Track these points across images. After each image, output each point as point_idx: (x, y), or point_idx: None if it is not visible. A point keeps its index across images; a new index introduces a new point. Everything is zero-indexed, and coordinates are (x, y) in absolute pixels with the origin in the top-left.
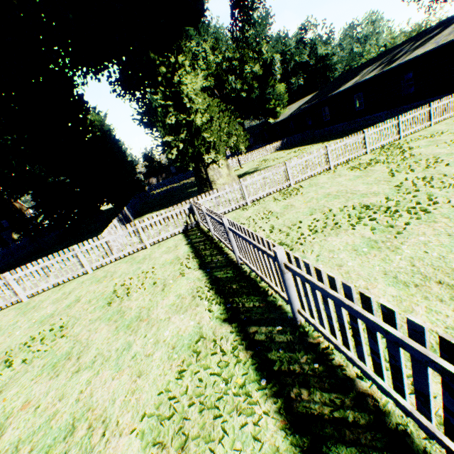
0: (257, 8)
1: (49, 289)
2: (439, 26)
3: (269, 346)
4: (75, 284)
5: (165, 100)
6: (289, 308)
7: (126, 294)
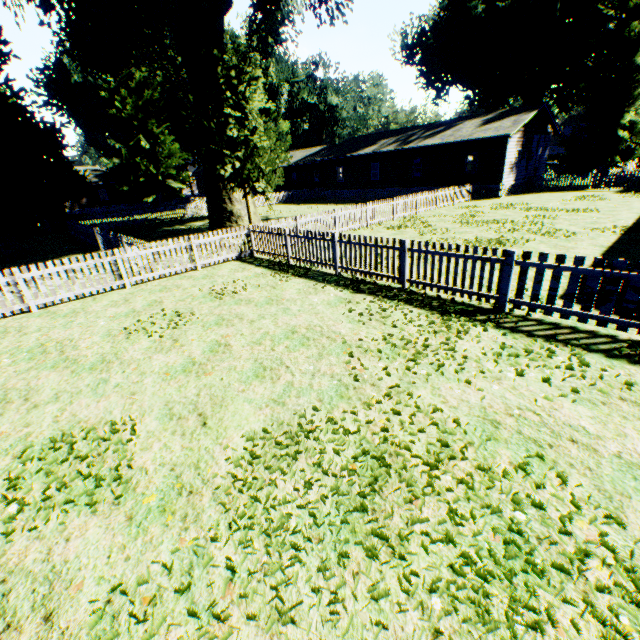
0: (286, 25)
1: (67, 302)
2: (443, 125)
3: (396, 295)
4: (118, 295)
5: (226, 108)
6: (394, 286)
7: (231, 293)
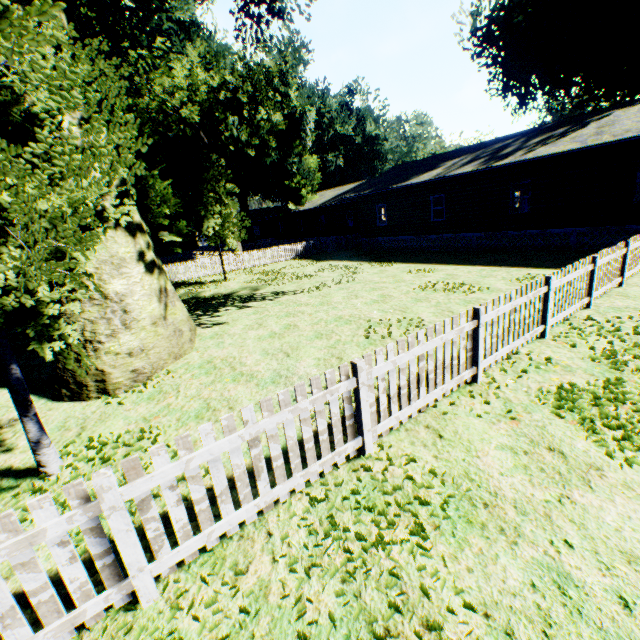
0: None
1: None
2: (562, 125)
3: None
4: None
5: None
6: None
7: None
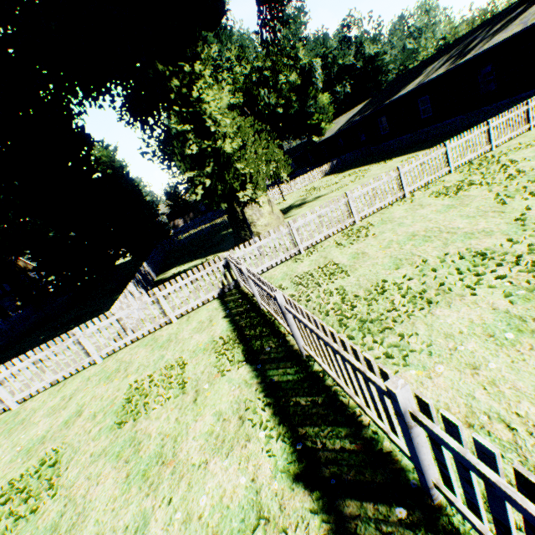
0: (289, 1)
1: (46, 389)
2: (522, 3)
3: None
4: (79, 381)
5: (182, 124)
6: (406, 461)
7: (144, 406)
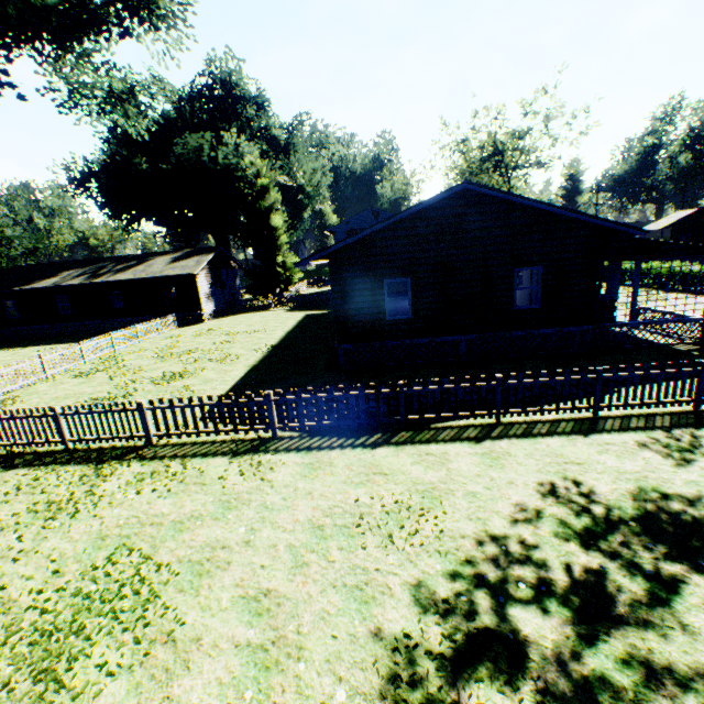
0: None
1: None
2: (137, 259)
3: (57, 458)
4: None
5: None
6: (60, 448)
7: None
